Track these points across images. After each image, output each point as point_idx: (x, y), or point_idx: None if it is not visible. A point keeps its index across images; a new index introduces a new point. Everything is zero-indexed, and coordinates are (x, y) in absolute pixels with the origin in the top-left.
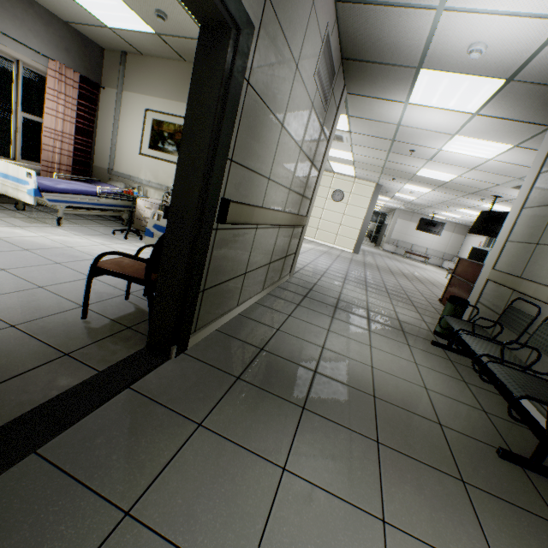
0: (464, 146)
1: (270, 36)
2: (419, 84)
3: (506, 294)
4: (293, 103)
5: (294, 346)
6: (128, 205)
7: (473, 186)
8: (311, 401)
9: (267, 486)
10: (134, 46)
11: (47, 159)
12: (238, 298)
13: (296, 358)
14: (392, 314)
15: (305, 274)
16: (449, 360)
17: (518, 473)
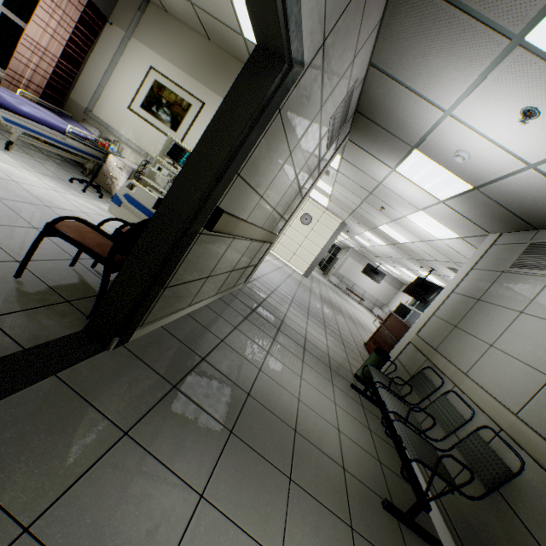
0: (424, 222)
1: (312, 77)
2: (409, 160)
3: (421, 359)
4: (306, 137)
5: (235, 362)
6: (97, 156)
7: (419, 254)
8: (239, 425)
9: (182, 513)
10: None
11: (16, 70)
12: (193, 298)
13: (234, 376)
14: (325, 348)
15: (257, 286)
16: (362, 405)
17: (394, 525)
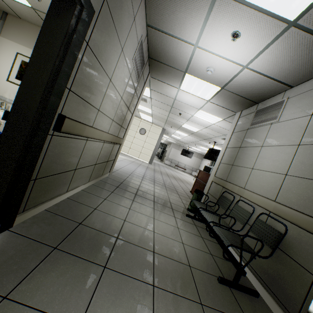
0: (203, 116)
1: (105, 23)
2: (185, 80)
3: (220, 189)
4: (118, 69)
5: (105, 220)
6: None
7: (206, 136)
8: (111, 260)
9: None
10: (14, 11)
11: None
12: (68, 186)
13: (105, 229)
14: (167, 199)
15: (119, 173)
16: (195, 224)
17: (228, 291)
